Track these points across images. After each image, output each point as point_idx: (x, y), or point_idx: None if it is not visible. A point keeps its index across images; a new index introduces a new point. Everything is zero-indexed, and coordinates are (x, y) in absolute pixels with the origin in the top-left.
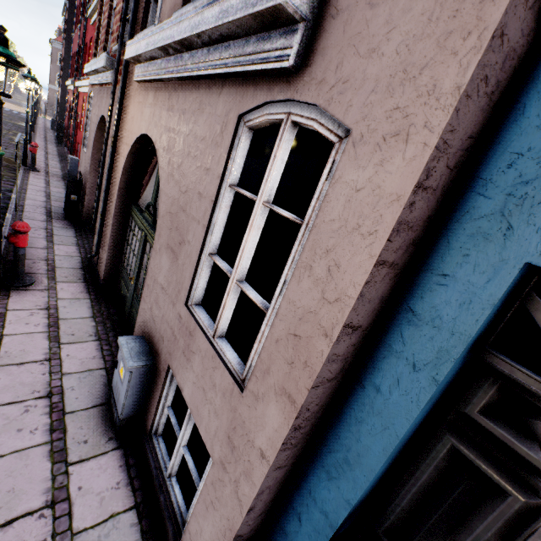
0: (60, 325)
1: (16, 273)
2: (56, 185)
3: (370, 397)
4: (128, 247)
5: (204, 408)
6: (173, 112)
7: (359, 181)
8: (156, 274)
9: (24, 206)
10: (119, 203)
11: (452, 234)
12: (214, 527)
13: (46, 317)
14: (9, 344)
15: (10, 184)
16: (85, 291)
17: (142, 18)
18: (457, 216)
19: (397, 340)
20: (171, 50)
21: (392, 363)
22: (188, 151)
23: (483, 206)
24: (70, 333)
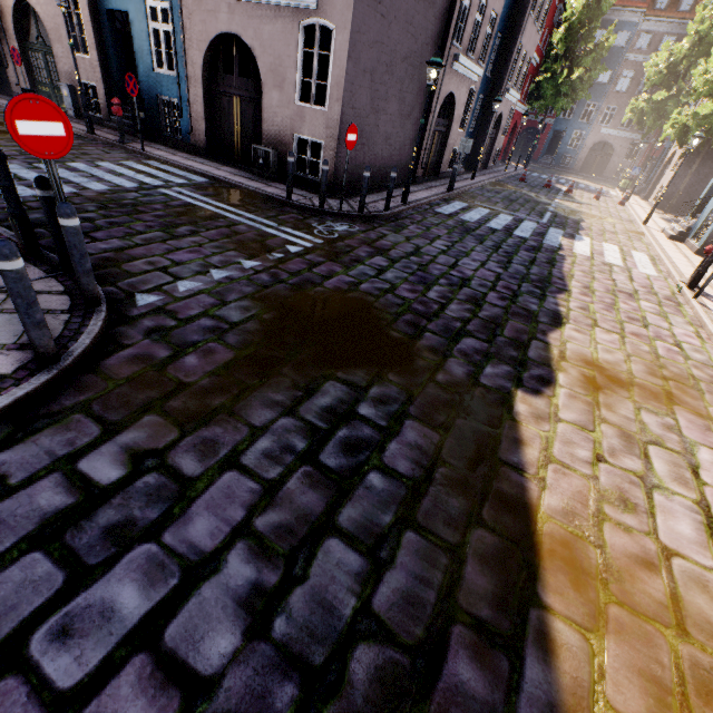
0: None
1: None
2: None
3: (108, 45)
4: (37, 69)
5: (89, 75)
6: None
7: (82, 1)
8: (59, 56)
9: None
10: (19, 44)
11: (100, 8)
12: (103, 98)
13: None
14: None
15: None
16: None
17: None
18: (99, 5)
19: (105, 31)
20: None
21: (106, 36)
22: (47, 3)
23: (100, 2)
24: None
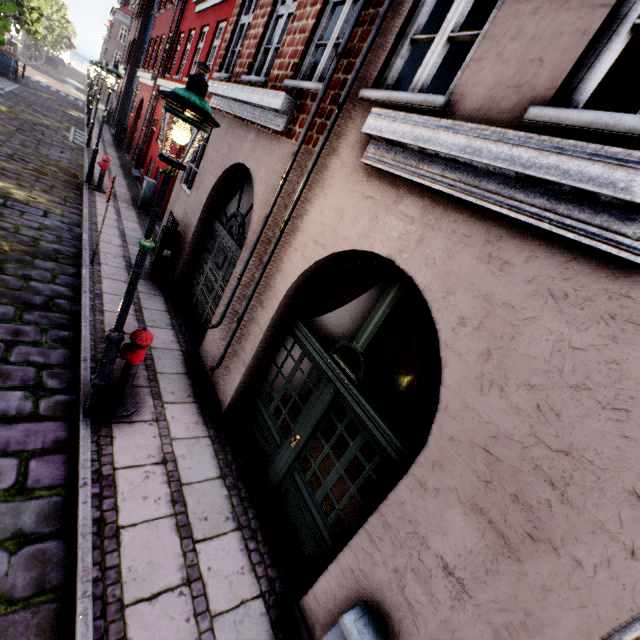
0: (186, 499)
1: (119, 396)
2: (128, 217)
3: None
4: (280, 377)
5: None
6: (507, 273)
7: None
8: (422, 526)
9: (100, 255)
10: (277, 314)
11: None
12: None
13: (165, 481)
14: (130, 549)
15: (76, 213)
16: (201, 420)
17: (381, 64)
18: None
19: None
20: (562, 188)
21: None
22: (575, 380)
23: None
24: (202, 515)
